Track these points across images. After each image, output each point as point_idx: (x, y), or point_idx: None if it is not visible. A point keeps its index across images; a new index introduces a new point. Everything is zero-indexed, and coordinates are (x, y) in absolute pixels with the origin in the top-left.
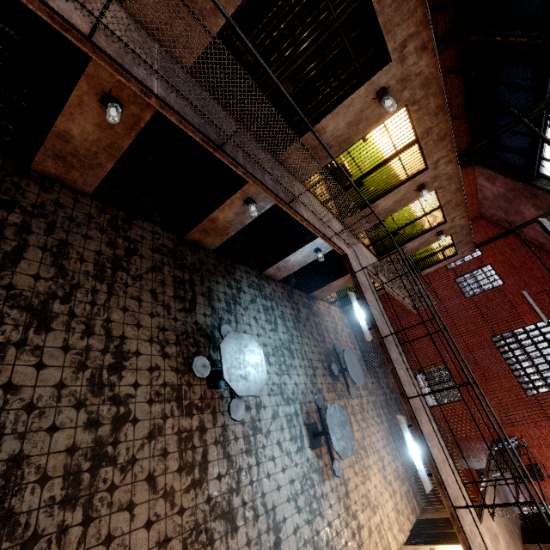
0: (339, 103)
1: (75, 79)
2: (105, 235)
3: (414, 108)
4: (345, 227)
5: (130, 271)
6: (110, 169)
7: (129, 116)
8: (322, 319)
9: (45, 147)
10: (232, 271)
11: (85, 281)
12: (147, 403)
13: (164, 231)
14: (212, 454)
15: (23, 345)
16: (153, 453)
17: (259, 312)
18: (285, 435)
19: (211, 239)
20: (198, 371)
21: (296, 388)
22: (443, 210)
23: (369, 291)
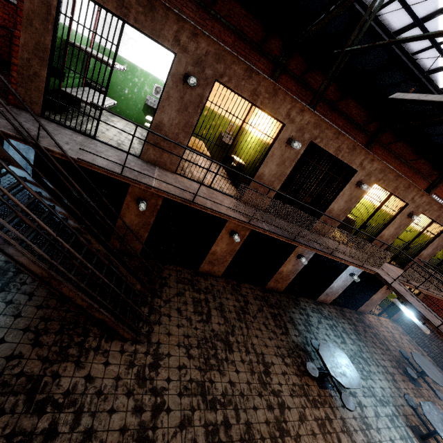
0: (336, 196)
1: (220, 230)
2: (233, 296)
3: (381, 182)
4: (369, 256)
5: (250, 314)
6: (230, 261)
7: (240, 236)
8: (377, 329)
9: (206, 260)
10: (297, 302)
11: (235, 323)
12: (290, 396)
13: (254, 286)
14: (343, 440)
15: (227, 360)
16: (307, 432)
17: (327, 329)
18: (394, 433)
19: (280, 284)
20: (312, 372)
21: (384, 392)
22: (437, 222)
23: (408, 295)
